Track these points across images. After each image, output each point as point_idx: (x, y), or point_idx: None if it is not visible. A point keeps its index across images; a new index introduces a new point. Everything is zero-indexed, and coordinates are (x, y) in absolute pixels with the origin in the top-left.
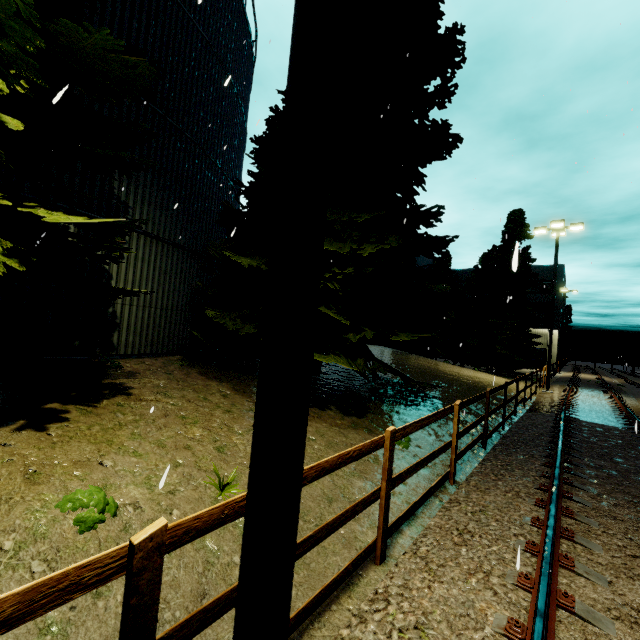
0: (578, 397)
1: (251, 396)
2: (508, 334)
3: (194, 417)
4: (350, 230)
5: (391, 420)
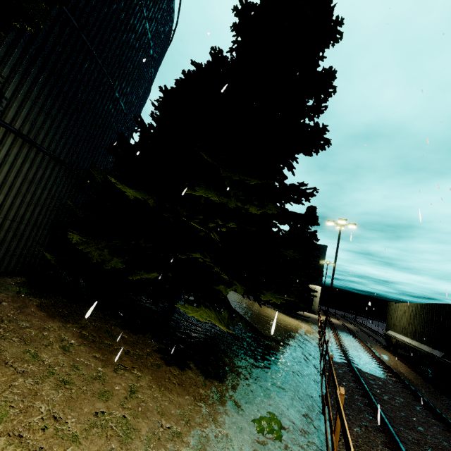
0: (344, 342)
1: (101, 348)
2: (298, 287)
3: (1, 404)
4: (236, 189)
5: (249, 384)
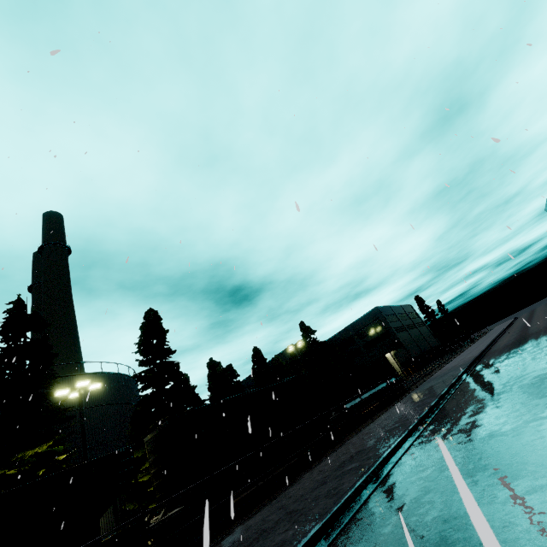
0: None
1: None
2: None
3: None
4: None
5: None
